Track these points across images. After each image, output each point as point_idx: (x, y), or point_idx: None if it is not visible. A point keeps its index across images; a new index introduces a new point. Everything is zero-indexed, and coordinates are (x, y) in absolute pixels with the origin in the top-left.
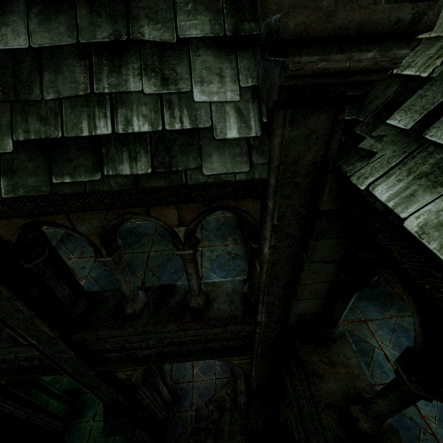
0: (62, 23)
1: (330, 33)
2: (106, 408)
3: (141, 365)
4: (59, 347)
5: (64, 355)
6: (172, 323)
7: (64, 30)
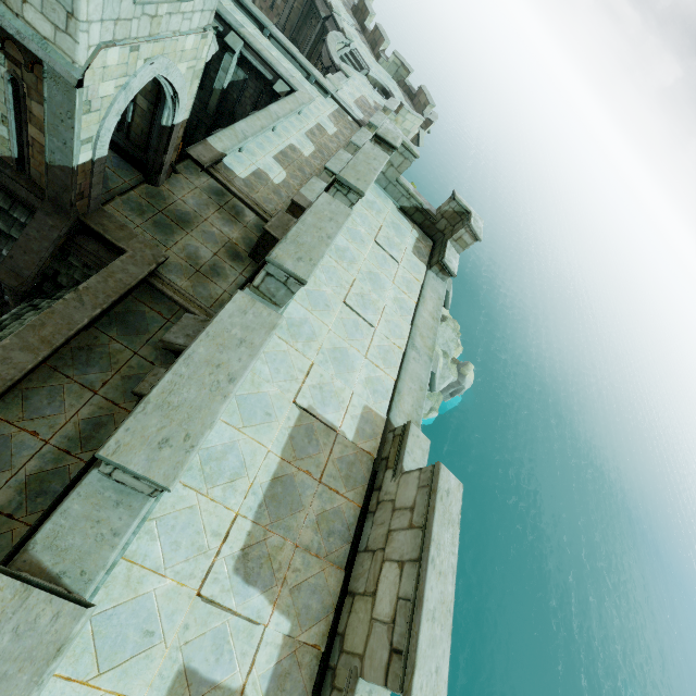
0: None
1: None
2: None
3: None
4: None
5: None
6: None
7: None
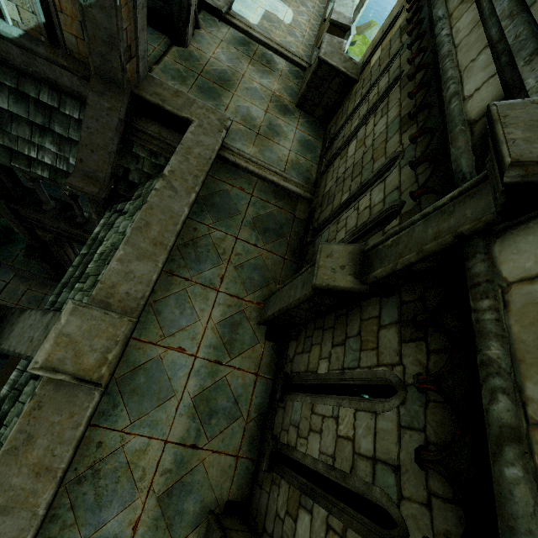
0: (23, 107)
1: (76, 189)
2: (27, 245)
3: (48, 233)
4: (4, 206)
5: (6, 210)
6: (64, 223)
7: (23, 110)
